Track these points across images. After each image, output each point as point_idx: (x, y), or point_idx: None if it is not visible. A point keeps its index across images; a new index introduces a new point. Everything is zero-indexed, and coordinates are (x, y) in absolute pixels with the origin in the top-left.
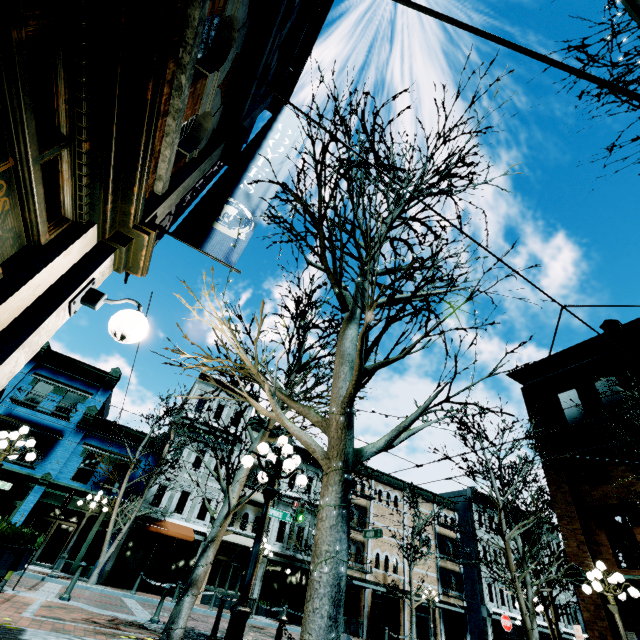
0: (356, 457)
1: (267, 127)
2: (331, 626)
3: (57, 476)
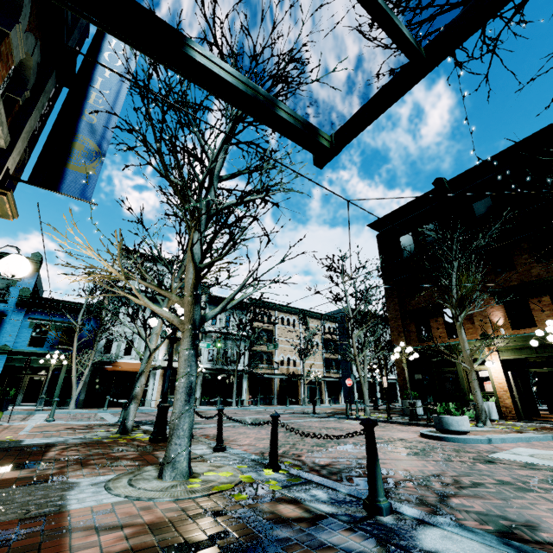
0: (202, 320)
1: (99, 34)
2: (186, 404)
3: (14, 346)
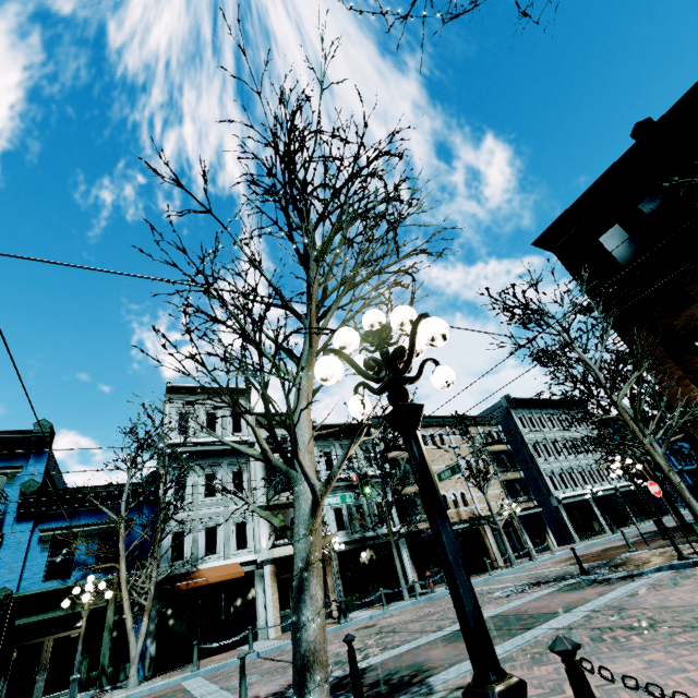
0: None
1: None
2: None
3: (20, 587)
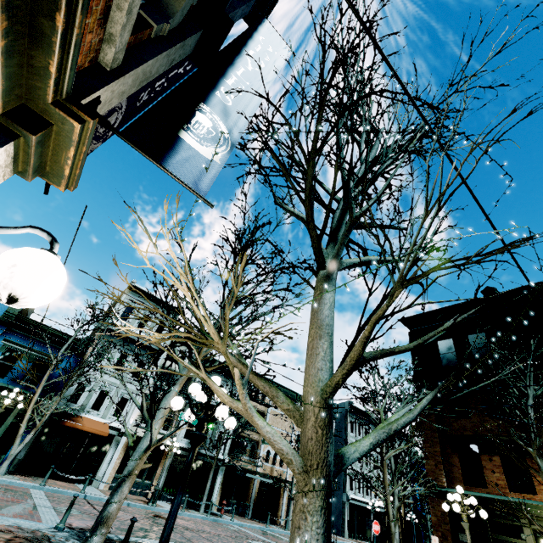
0: (337, 466)
1: (248, 34)
2: None
3: None
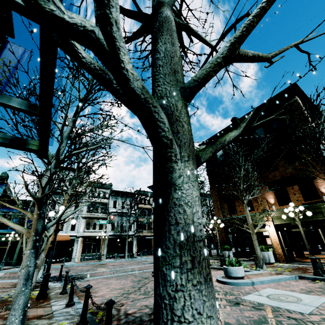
0: (43, 229)
1: None
2: (24, 286)
3: None
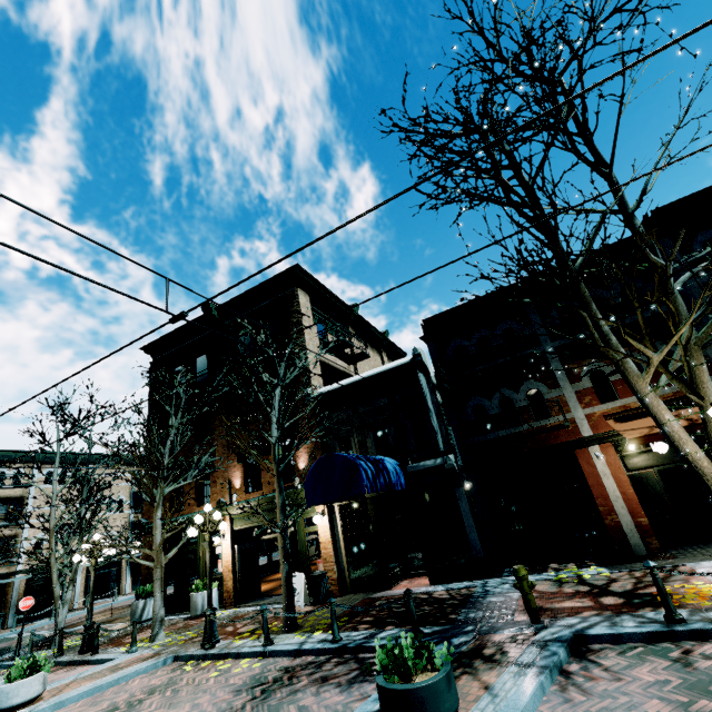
0: None
1: None
2: None
3: None
